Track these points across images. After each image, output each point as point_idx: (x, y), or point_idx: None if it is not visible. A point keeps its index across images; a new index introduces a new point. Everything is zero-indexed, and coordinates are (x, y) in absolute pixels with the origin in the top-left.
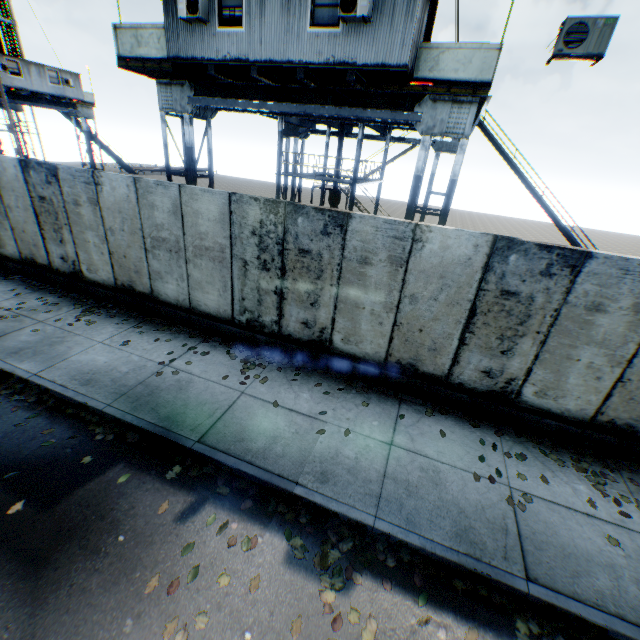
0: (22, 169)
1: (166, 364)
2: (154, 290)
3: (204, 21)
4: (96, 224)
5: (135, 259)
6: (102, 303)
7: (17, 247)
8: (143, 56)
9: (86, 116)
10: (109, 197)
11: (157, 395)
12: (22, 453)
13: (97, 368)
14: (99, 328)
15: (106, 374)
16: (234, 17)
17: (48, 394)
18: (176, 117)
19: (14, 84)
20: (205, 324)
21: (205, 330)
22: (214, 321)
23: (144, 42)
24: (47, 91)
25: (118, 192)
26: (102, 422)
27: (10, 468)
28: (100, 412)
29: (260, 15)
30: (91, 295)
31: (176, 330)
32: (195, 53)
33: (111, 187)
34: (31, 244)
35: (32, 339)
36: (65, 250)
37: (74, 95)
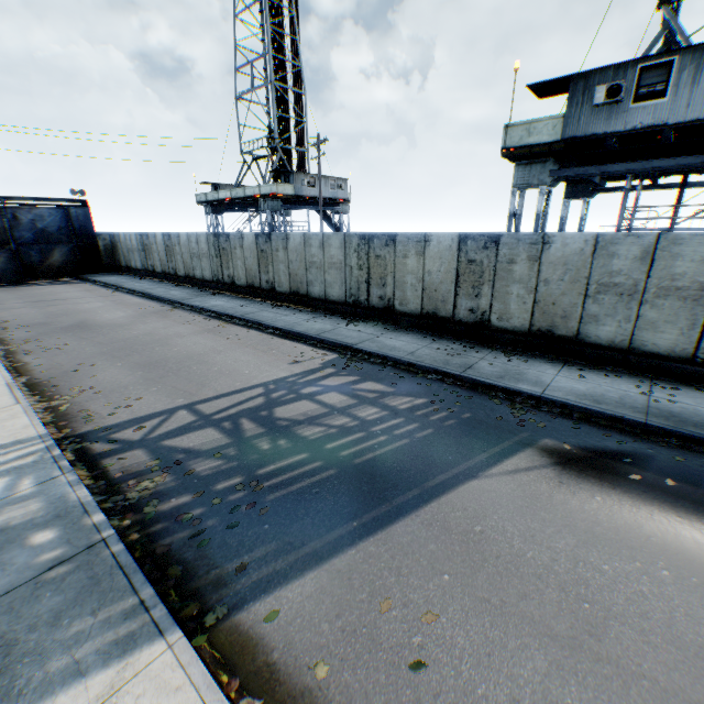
0: (458, 240)
1: (646, 395)
2: (580, 333)
3: (619, 102)
4: (527, 277)
5: (565, 305)
6: (508, 347)
7: (419, 304)
8: (531, 143)
9: (343, 211)
10: (554, 253)
11: (679, 417)
12: (609, 447)
13: (586, 393)
14: (535, 365)
15: (601, 398)
16: (652, 92)
17: (564, 409)
18: (519, 191)
19: (310, 194)
20: (646, 364)
21: (645, 370)
22: (661, 361)
23: (535, 132)
24: (327, 195)
25: (568, 247)
26: (646, 433)
27: (616, 455)
28: (638, 425)
29: (690, 83)
30: (493, 341)
31: (610, 369)
32: (595, 130)
33: (561, 244)
34: (437, 301)
35: (496, 370)
36: (476, 303)
37: (342, 196)
